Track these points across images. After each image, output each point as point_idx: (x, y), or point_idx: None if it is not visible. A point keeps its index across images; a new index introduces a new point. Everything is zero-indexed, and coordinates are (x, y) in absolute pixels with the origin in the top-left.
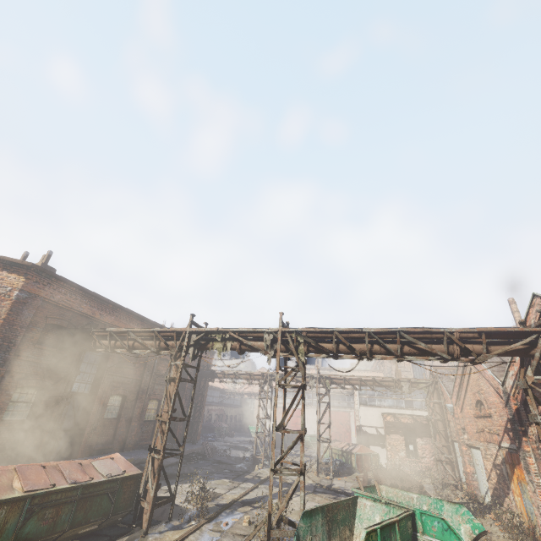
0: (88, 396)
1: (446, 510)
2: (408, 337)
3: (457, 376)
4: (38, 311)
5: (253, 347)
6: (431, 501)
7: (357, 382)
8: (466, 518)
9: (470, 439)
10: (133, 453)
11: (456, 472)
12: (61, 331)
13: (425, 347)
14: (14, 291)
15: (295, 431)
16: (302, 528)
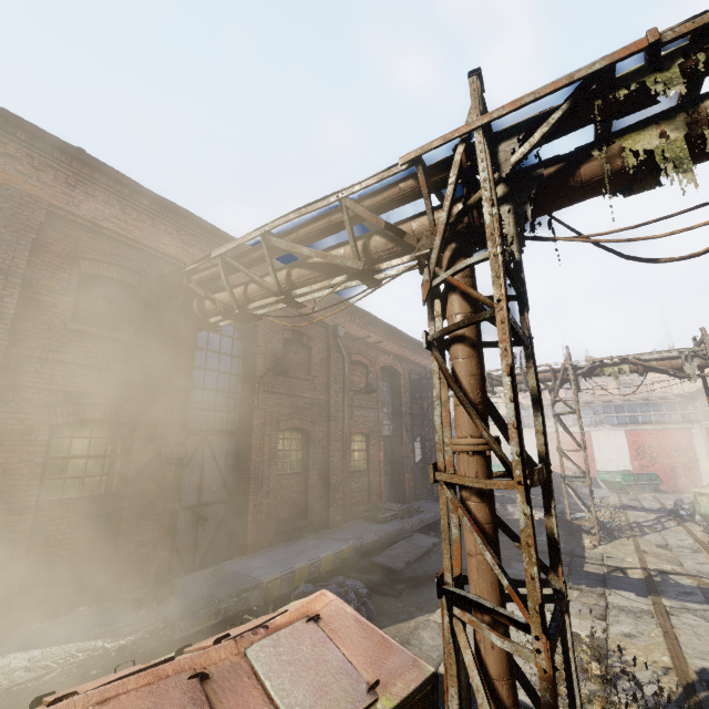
0: (237, 437)
1: None
2: None
3: None
4: (46, 240)
5: None
6: None
7: None
8: None
9: None
10: (348, 532)
11: None
12: (130, 298)
13: None
14: None
15: None
16: None
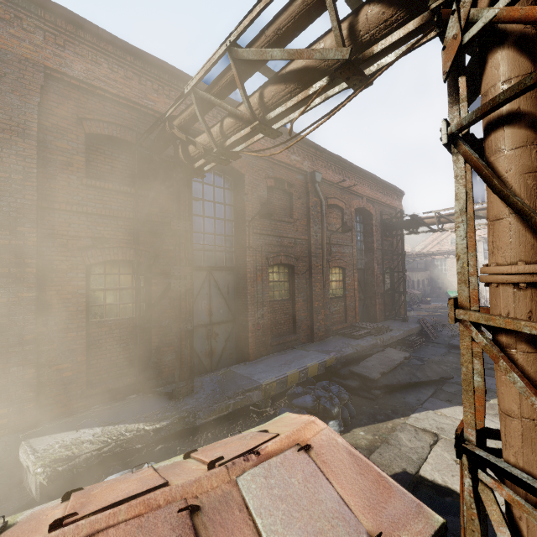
0: (235, 271)
1: None
2: None
3: None
4: (51, 104)
5: None
6: None
7: None
8: None
9: None
10: (329, 345)
11: None
12: (132, 156)
13: None
14: None
15: None
16: None
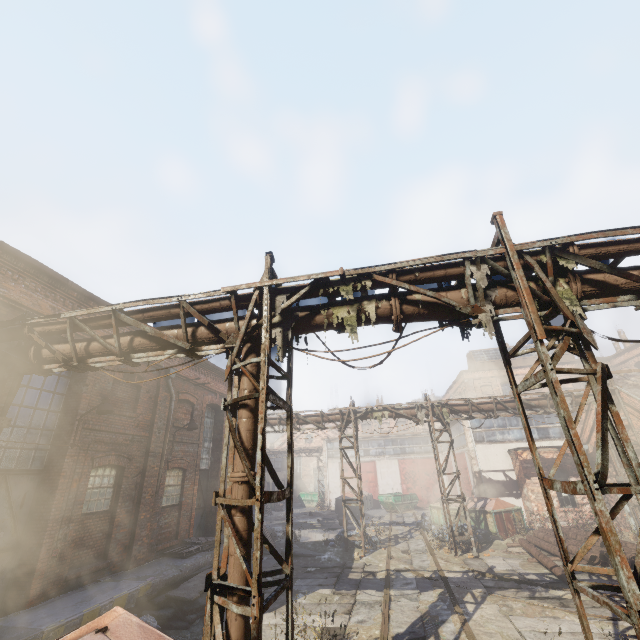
0: (42, 476)
1: None
2: None
3: None
4: None
5: (433, 306)
6: None
7: (490, 406)
8: None
9: None
10: (149, 570)
11: None
12: None
13: None
14: None
15: (637, 486)
16: None
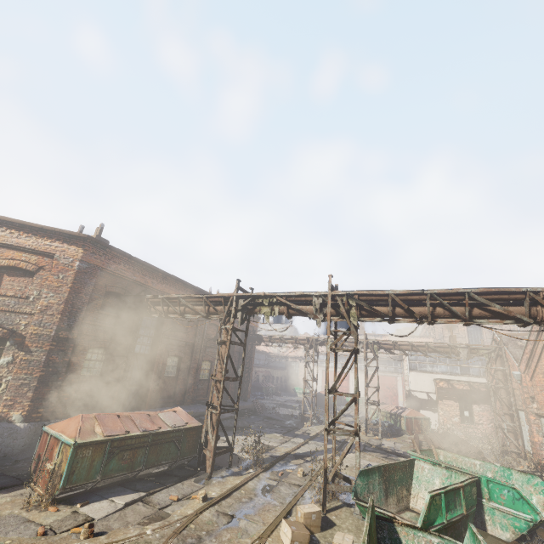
0: (149, 357)
1: (515, 479)
2: (480, 299)
3: (529, 342)
4: (98, 280)
5: (301, 312)
6: (497, 469)
7: (407, 347)
8: (539, 489)
9: (540, 408)
10: (192, 407)
11: (520, 440)
12: (119, 298)
13: (501, 309)
14: (76, 261)
15: (348, 394)
16: (359, 485)
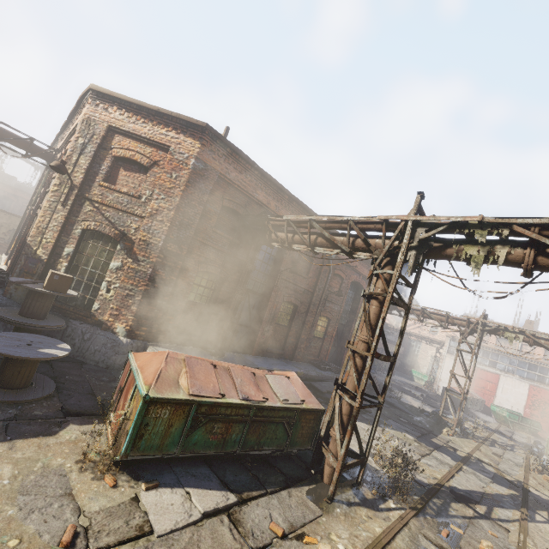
0: (262, 297)
1: None
2: None
3: None
4: (214, 189)
5: None
6: None
7: None
8: None
9: None
10: (302, 366)
11: None
12: (237, 219)
13: None
14: (191, 159)
15: None
16: None
